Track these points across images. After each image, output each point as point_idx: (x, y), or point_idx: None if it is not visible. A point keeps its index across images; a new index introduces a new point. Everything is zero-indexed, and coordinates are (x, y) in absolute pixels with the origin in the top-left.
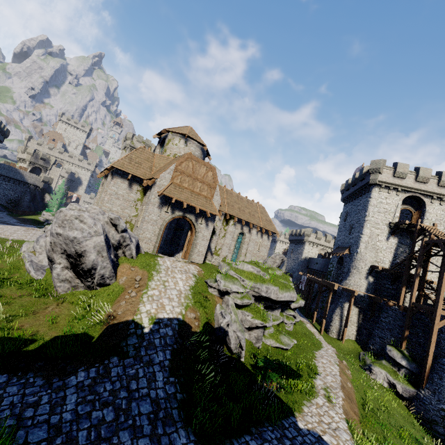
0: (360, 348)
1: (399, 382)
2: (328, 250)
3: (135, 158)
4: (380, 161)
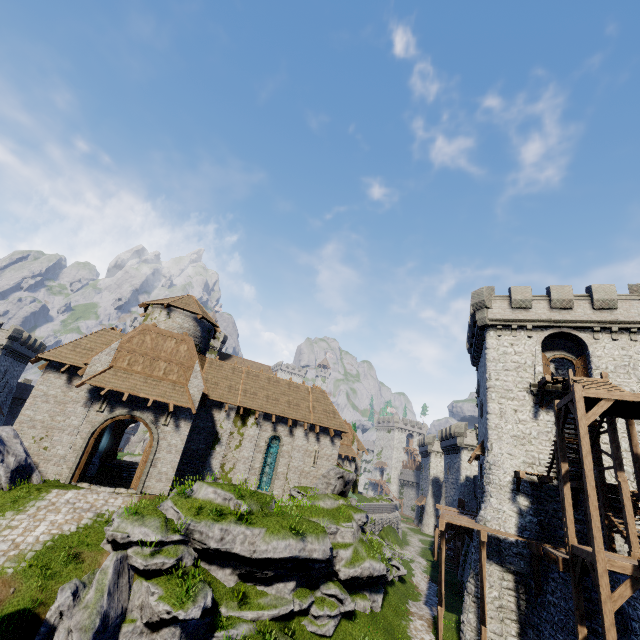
0: None
1: None
2: None
3: (86, 344)
4: (482, 290)
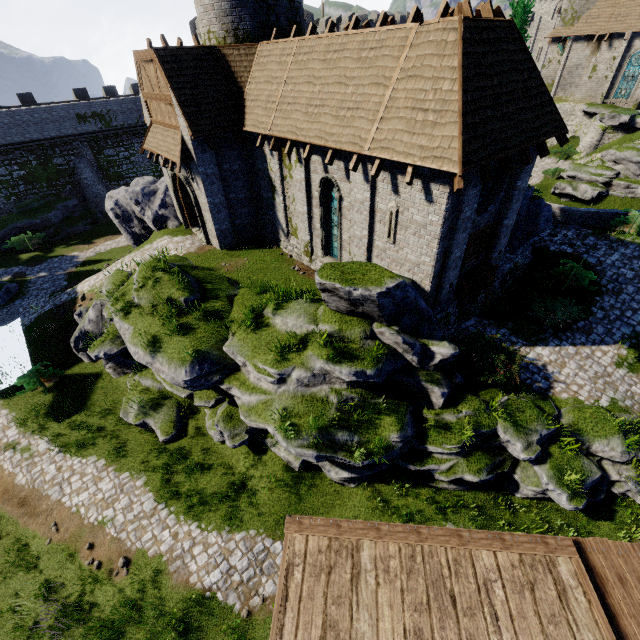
0: None
1: None
2: None
3: None
4: None
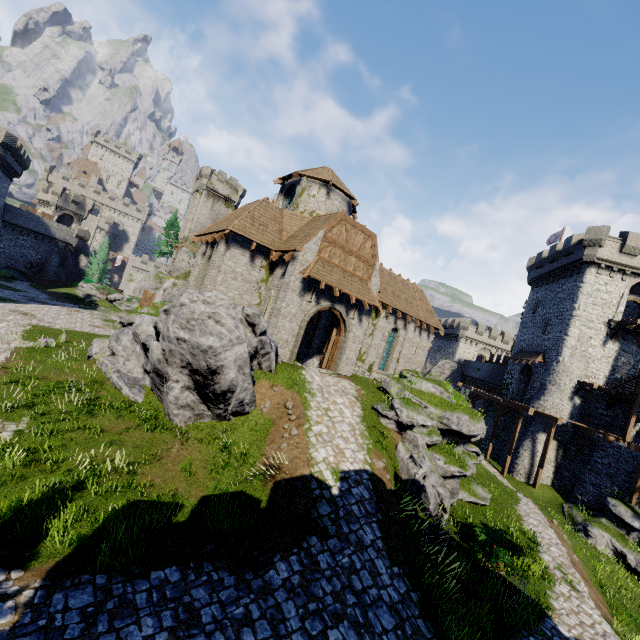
0: (560, 497)
1: (631, 551)
2: (492, 350)
3: (258, 218)
4: (603, 229)
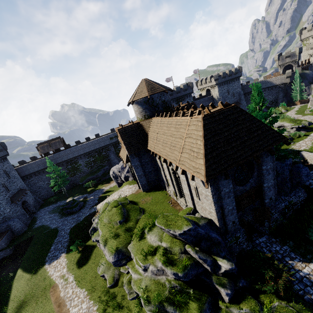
0: None
1: None
2: None
3: None
4: None
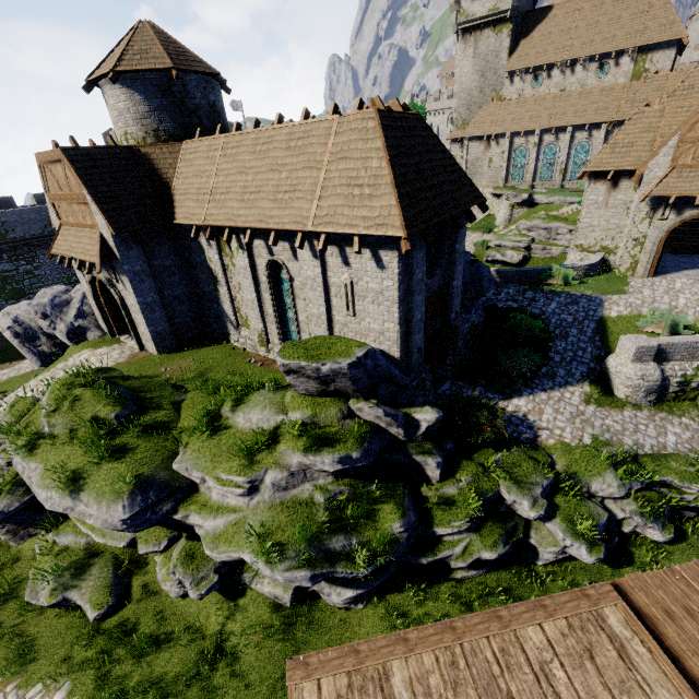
0: None
1: None
2: None
3: None
4: None
